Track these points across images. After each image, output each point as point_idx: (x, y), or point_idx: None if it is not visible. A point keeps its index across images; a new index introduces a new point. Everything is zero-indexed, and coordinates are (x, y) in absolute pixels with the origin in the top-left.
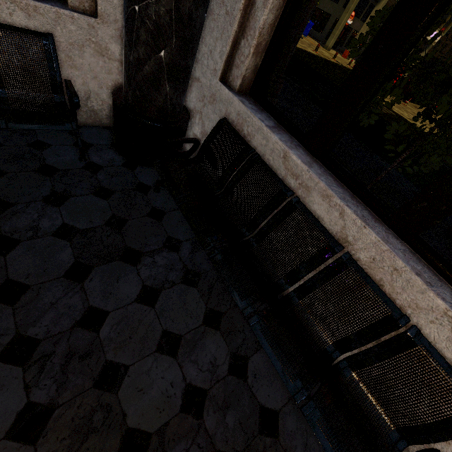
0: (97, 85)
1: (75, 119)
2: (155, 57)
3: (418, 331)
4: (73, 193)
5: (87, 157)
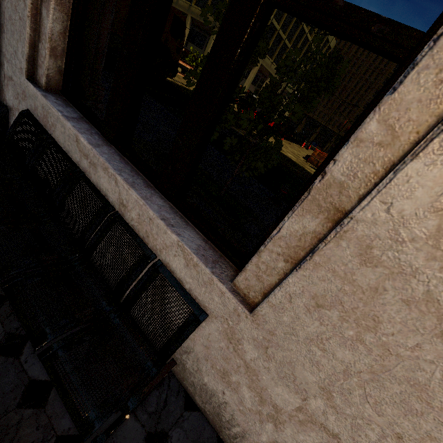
0: None
1: None
2: None
3: (161, 263)
4: None
5: None
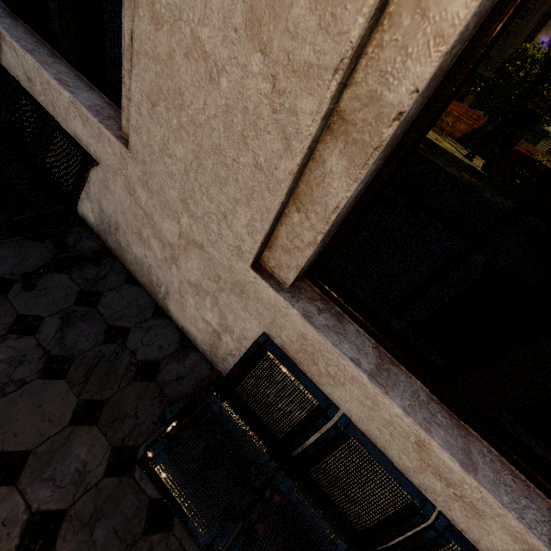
0: None
1: None
2: None
3: (57, 123)
4: None
5: None
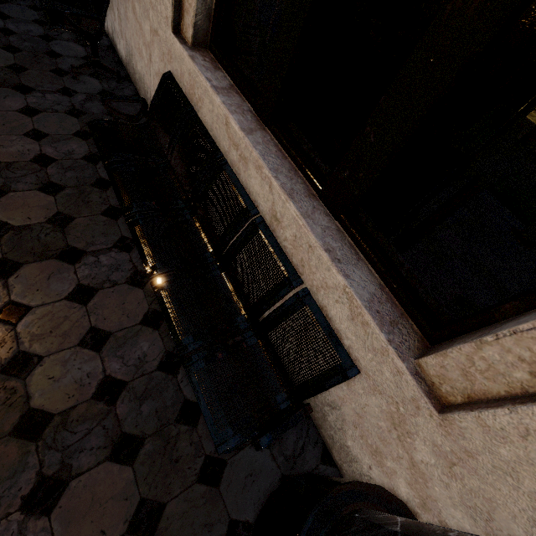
0: None
1: None
2: None
3: None
4: None
5: None
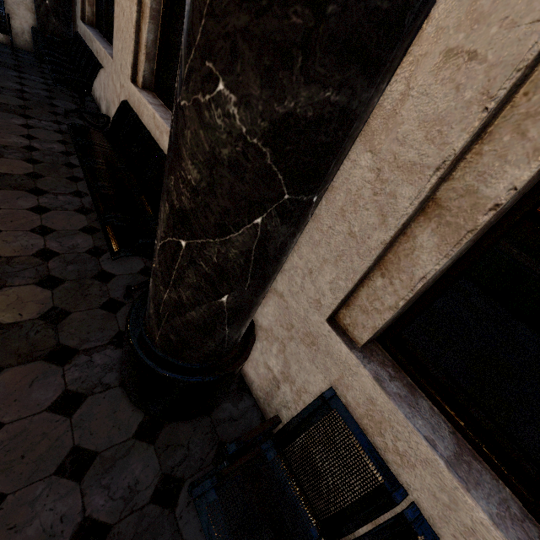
0: (28, 26)
1: (11, 33)
2: (44, 4)
3: (97, 59)
4: (2, 56)
5: (17, 54)
